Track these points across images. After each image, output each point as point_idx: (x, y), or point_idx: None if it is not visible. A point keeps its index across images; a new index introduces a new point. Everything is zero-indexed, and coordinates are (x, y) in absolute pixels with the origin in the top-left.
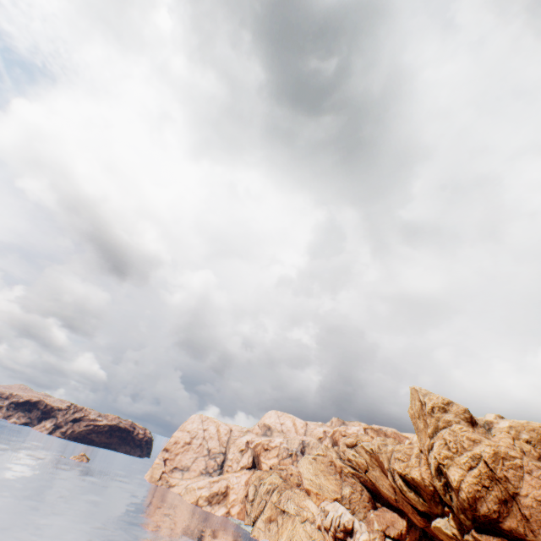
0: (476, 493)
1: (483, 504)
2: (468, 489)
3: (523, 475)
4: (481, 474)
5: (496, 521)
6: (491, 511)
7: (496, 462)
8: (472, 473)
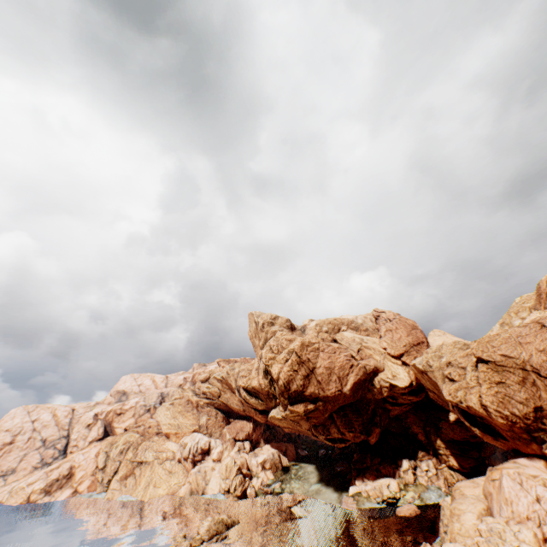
0: (290, 377)
1: (294, 383)
2: (285, 376)
3: (319, 354)
4: (293, 362)
5: (302, 392)
6: (299, 386)
7: (303, 350)
8: (287, 364)
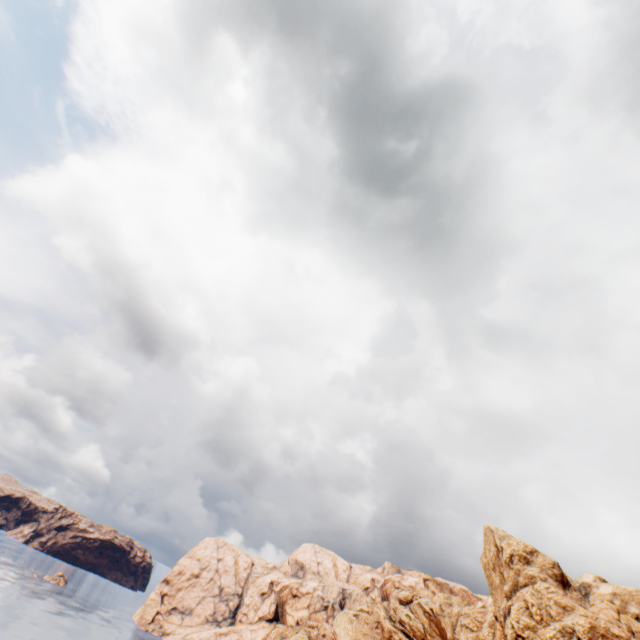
0: None
1: None
2: None
3: None
4: None
5: None
6: None
7: None
8: None
